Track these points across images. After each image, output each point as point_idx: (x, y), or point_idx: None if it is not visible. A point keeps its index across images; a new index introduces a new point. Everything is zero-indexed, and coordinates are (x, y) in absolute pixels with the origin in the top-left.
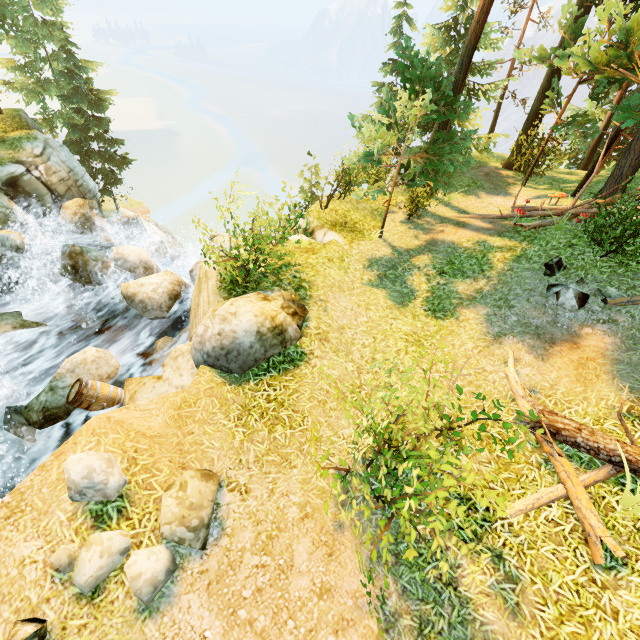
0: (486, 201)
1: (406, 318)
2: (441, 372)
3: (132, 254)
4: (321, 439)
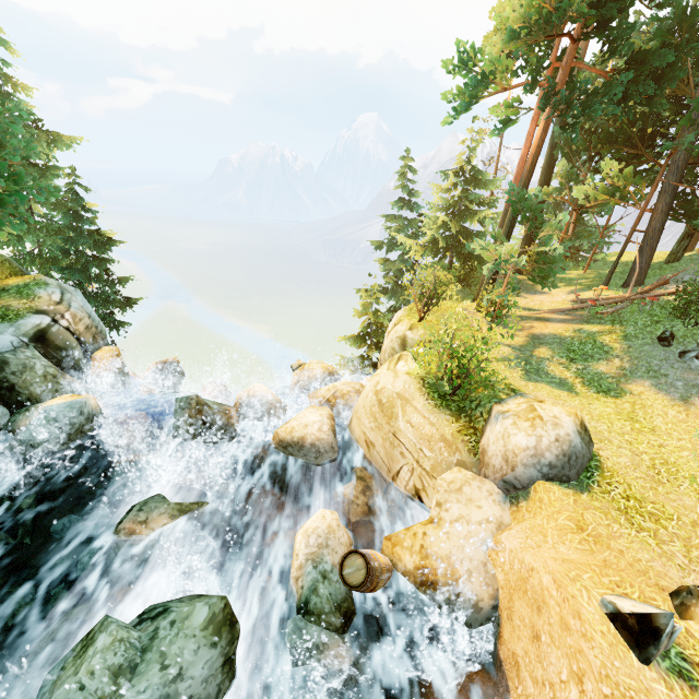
0: (535, 299)
1: (595, 402)
2: (683, 439)
3: (266, 394)
4: (698, 522)
